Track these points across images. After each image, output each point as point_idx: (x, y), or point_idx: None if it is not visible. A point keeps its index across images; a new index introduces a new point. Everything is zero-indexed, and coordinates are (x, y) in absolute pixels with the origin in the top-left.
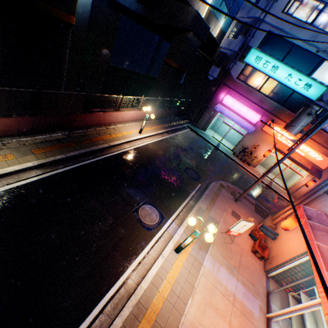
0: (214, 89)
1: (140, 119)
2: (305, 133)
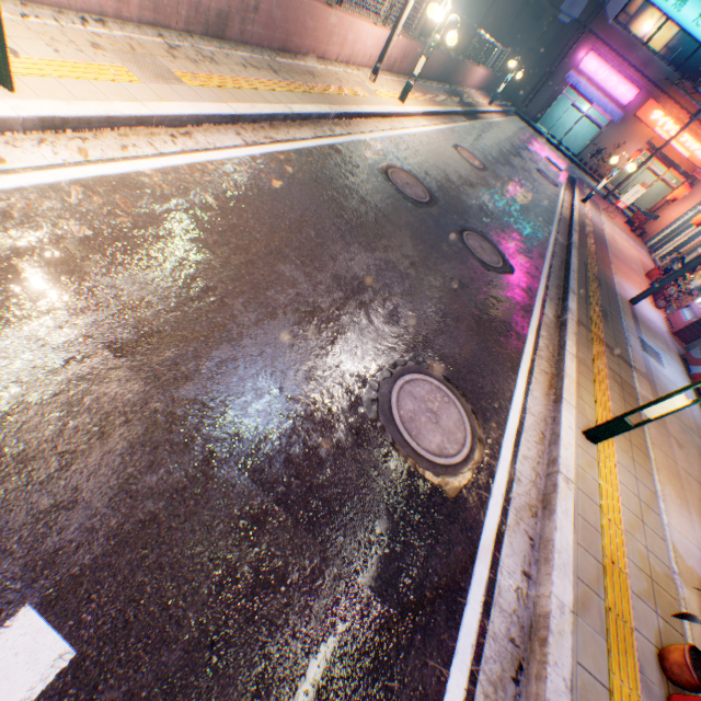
0: (570, 42)
1: (476, 88)
2: None
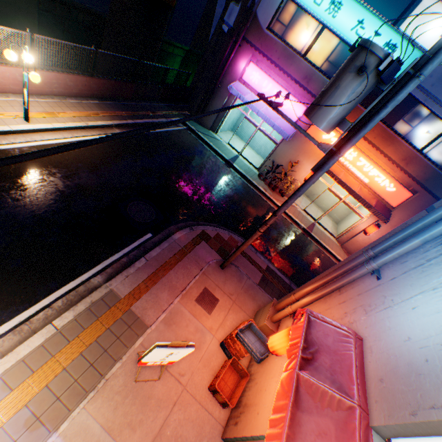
0: (230, 50)
1: (50, 93)
2: (352, 128)
